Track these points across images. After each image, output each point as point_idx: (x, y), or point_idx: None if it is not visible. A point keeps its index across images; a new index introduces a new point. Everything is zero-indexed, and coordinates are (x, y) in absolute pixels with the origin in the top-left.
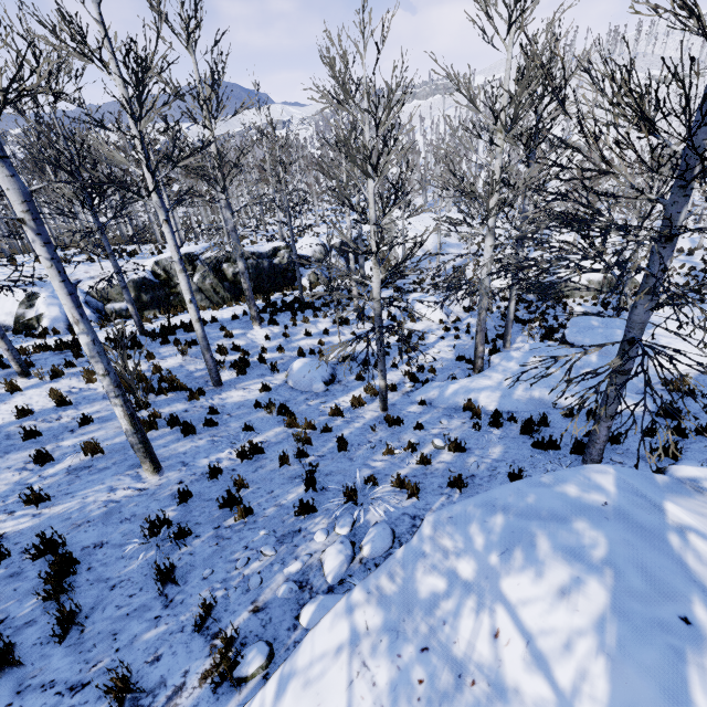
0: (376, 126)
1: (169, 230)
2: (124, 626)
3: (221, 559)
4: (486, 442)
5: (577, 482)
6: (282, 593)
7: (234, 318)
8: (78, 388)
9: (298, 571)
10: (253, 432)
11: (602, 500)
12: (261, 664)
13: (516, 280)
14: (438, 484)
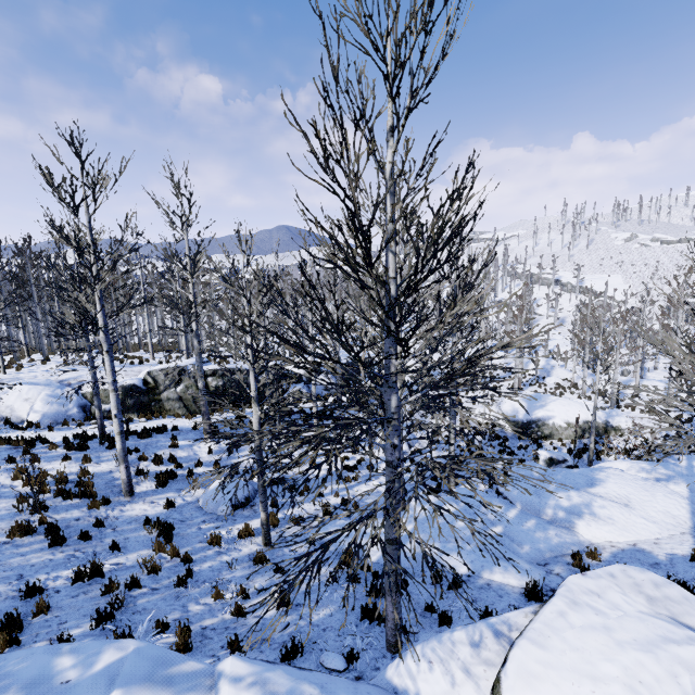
0: (248, 300)
1: (109, 358)
2: None
3: None
4: (325, 599)
5: (84, 654)
6: None
7: (194, 429)
8: (2, 484)
9: None
10: (119, 551)
11: (70, 678)
12: None
13: (452, 419)
14: (224, 642)
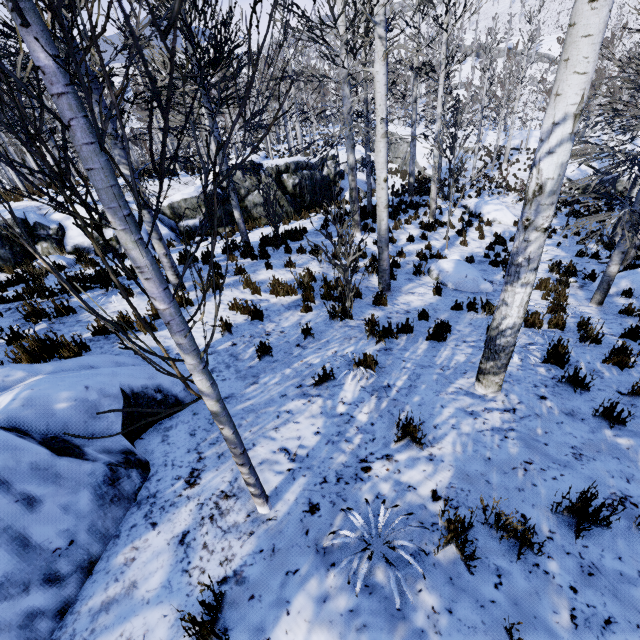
0: None
1: (385, 70)
2: None
3: None
4: None
5: None
6: None
7: (323, 228)
8: (248, 299)
9: None
10: None
11: None
12: None
13: None
14: None
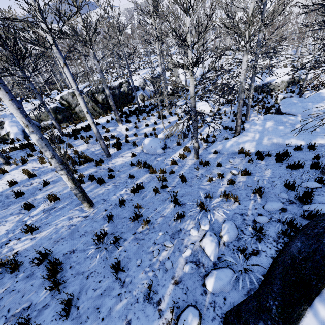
0: None
1: (67, 70)
2: (101, 302)
3: (143, 252)
4: (259, 168)
5: None
6: (187, 270)
7: (108, 122)
8: (37, 167)
9: (191, 255)
10: (134, 178)
11: None
12: (197, 323)
13: (253, 82)
14: (244, 194)
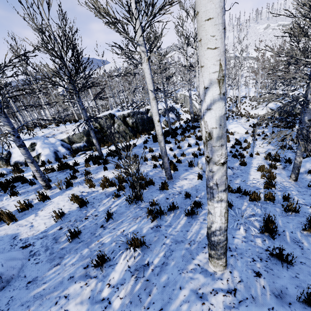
0: None
1: (148, 66)
2: None
3: None
4: None
5: None
6: None
7: (144, 143)
8: (86, 192)
9: None
10: (232, 208)
11: None
12: None
13: None
14: None
